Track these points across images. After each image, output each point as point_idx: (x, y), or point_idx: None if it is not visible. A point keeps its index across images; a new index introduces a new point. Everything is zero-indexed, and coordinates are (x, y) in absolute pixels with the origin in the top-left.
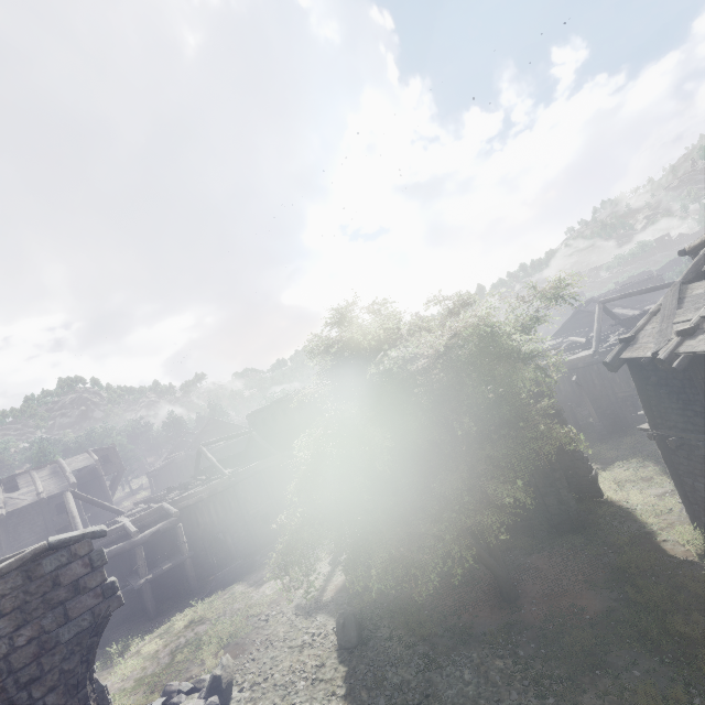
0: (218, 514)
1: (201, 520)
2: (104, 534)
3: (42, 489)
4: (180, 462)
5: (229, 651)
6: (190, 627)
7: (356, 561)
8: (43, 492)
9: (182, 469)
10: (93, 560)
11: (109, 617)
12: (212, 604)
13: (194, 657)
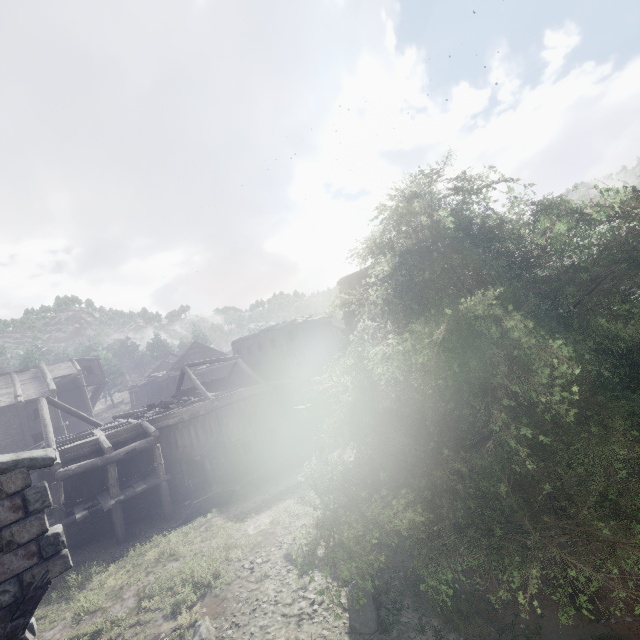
0: (198, 438)
1: (180, 442)
2: (49, 463)
3: (20, 392)
4: (161, 381)
5: (207, 605)
6: (161, 562)
7: (434, 550)
8: (21, 396)
9: (163, 388)
10: (27, 500)
11: (47, 585)
12: (187, 536)
13: (164, 605)
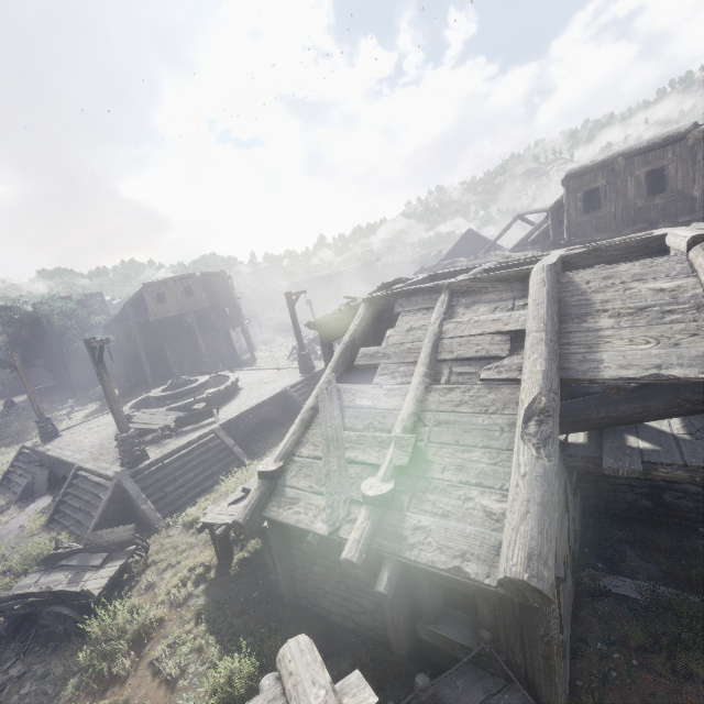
0: None
1: None
2: None
3: None
4: None
5: None
6: None
7: None
8: None
9: None
10: None
11: None
12: None
13: None
